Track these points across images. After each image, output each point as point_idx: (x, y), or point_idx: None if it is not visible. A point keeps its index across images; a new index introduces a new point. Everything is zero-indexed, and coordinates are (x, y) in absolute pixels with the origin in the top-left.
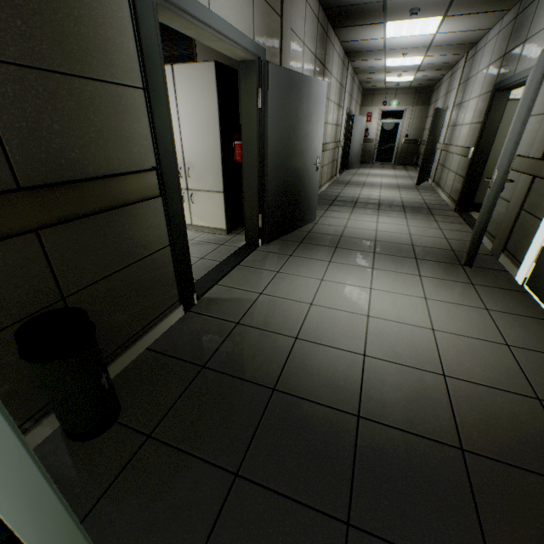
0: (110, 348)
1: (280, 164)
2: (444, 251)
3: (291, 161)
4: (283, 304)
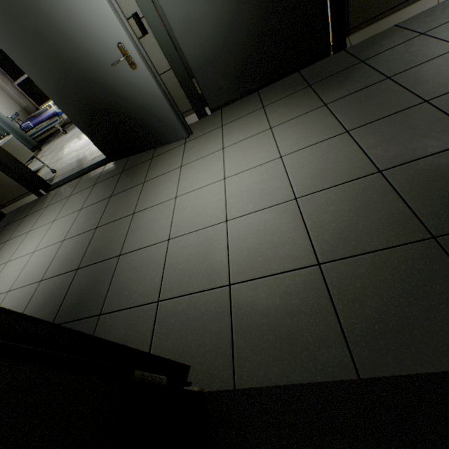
0: (5, 201)
1: (61, 87)
2: (97, 301)
3: (73, 76)
4: (34, 221)
